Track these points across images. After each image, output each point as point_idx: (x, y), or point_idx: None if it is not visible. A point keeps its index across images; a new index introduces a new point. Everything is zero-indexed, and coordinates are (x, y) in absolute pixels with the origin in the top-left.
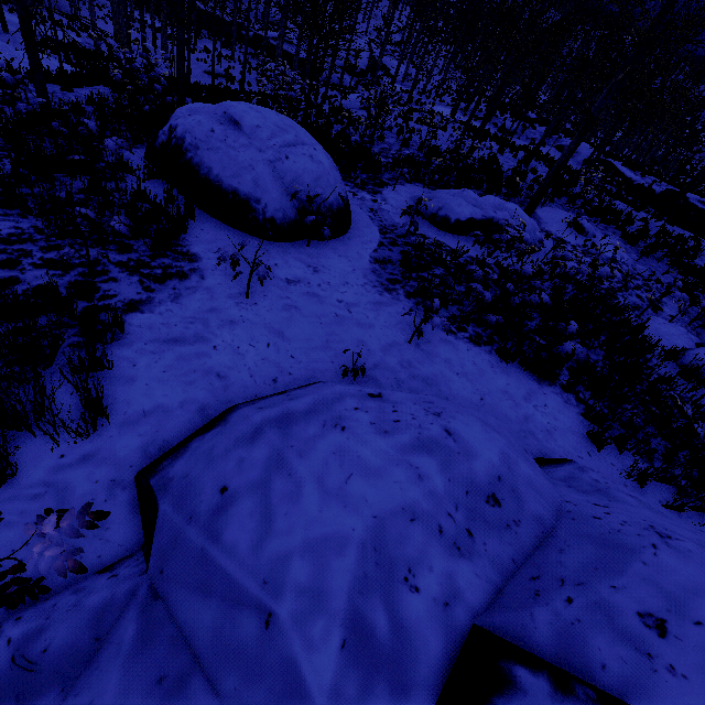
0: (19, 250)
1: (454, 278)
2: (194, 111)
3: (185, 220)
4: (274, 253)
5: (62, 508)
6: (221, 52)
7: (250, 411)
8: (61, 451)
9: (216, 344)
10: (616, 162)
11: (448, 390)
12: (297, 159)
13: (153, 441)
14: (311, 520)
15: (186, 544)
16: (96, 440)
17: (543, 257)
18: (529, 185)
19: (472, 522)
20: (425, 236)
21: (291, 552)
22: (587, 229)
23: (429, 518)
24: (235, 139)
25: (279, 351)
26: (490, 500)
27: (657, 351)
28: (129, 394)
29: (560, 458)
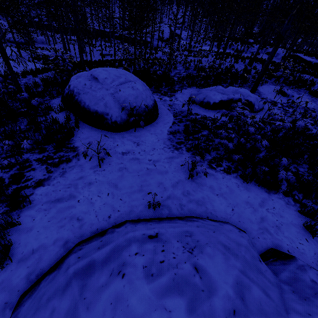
0: None
1: (213, 135)
2: (79, 76)
3: (72, 131)
4: (117, 139)
5: None
6: (106, 45)
7: (72, 261)
8: None
9: (79, 198)
10: (300, 54)
11: (212, 207)
12: (125, 90)
13: (34, 270)
14: None
15: None
16: (3, 274)
17: (264, 113)
18: (252, 76)
19: None
20: (198, 114)
21: None
22: (288, 93)
23: None
24: (95, 86)
25: (113, 197)
26: None
27: None
28: (27, 239)
29: (286, 253)
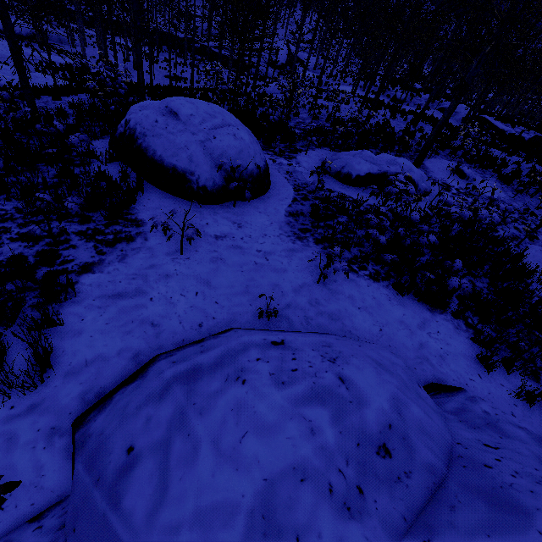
0: (1, 228)
1: (355, 224)
2: (144, 107)
3: (134, 194)
4: (206, 214)
5: (5, 457)
6: (177, 60)
7: (164, 365)
8: (11, 402)
9: (152, 296)
10: (489, 117)
11: (351, 324)
12: (223, 138)
13: (91, 388)
14: (203, 486)
15: (92, 507)
16: (43, 390)
17: (431, 200)
18: (417, 142)
19: (362, 477)
20: (332, 190)
21: (181, 524)
22: (468, 174)
23: (319, 476)
24: (173, 126)
25: (205, 299)
26: (381, 451)
27: (535, 276)
28: (75, 346)
29: (452, 386)
